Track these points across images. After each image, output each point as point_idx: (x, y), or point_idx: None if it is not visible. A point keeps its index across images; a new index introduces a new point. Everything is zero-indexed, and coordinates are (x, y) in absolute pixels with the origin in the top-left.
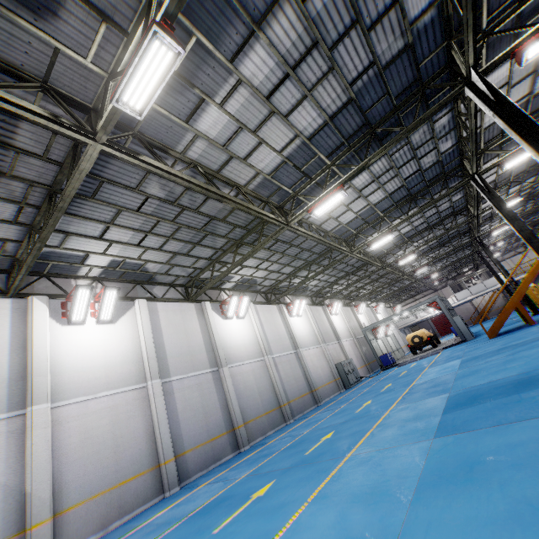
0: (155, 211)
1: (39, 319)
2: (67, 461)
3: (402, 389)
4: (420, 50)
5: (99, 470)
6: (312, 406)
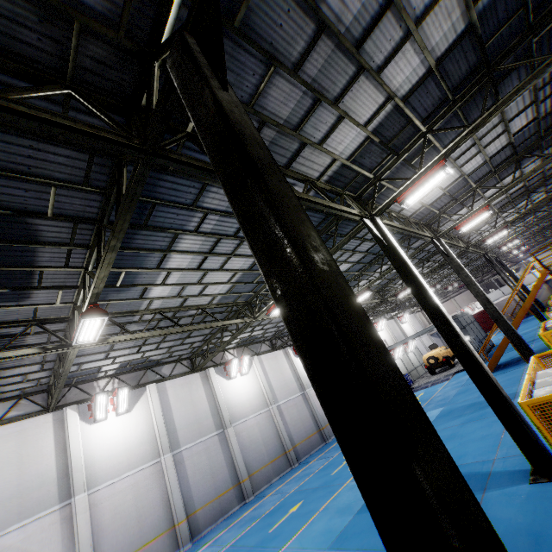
0: None
1: (72, 425)
2: (104, 533)
3: None
4: None
5: (128, 537)
6: (319, 445)
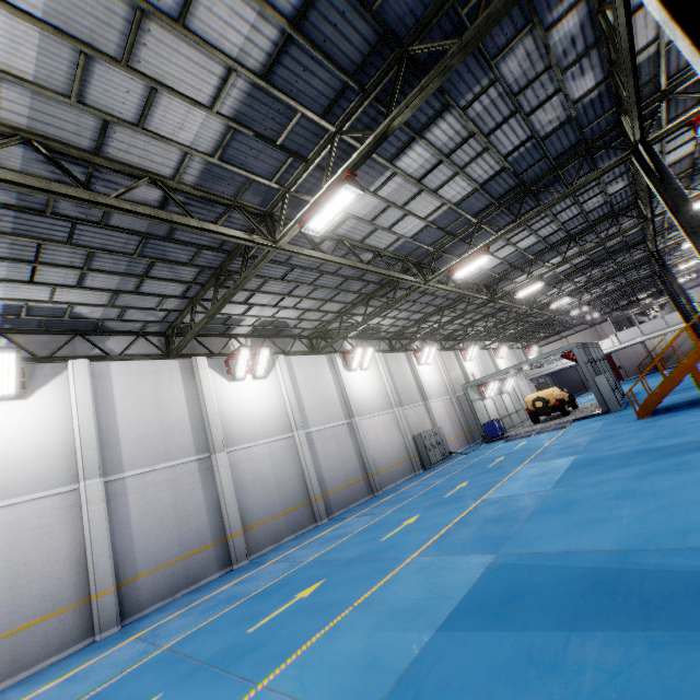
0: (21, 228)
1: None
2: None
3: (464, 505)
4: None
5: None
6: (364, 497)
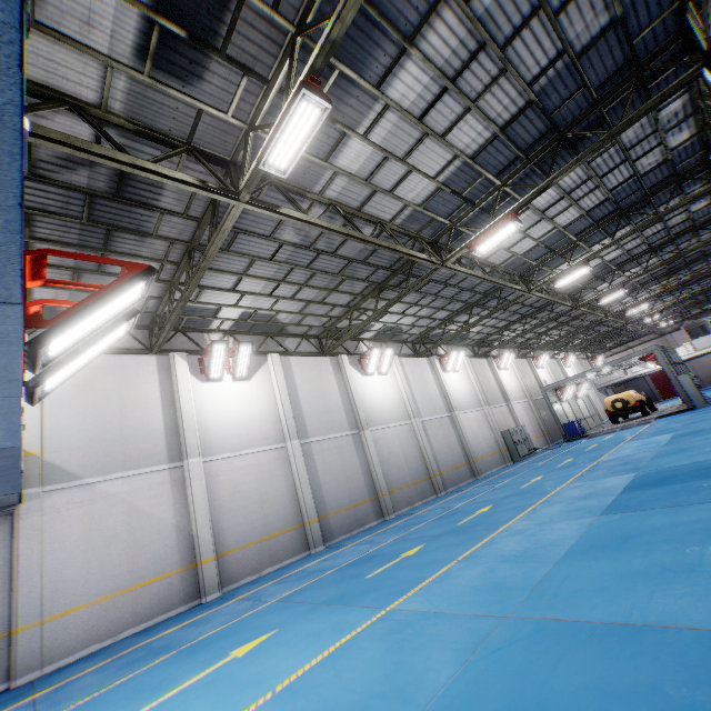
0: (289, 258)
1: (181, 376)
2: (222, 511)
3: (583, 465)
4: (635, 22)
5: (250, 522)
6: (468, 479)
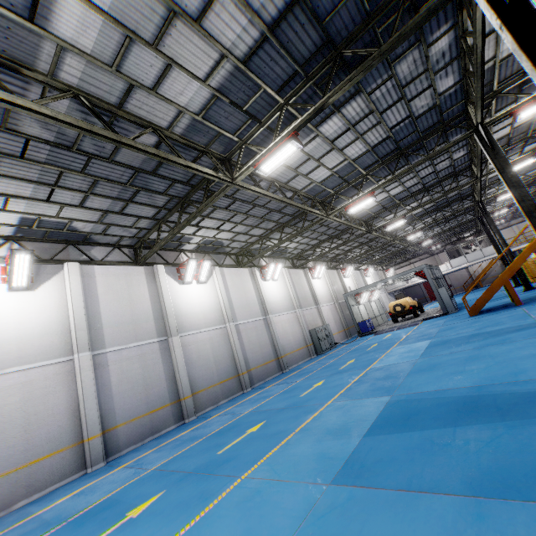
0: (50, 159)
1: None
2: None
3: (357, 372)
4: None
5: (4, 450)
6: (276, 373)
